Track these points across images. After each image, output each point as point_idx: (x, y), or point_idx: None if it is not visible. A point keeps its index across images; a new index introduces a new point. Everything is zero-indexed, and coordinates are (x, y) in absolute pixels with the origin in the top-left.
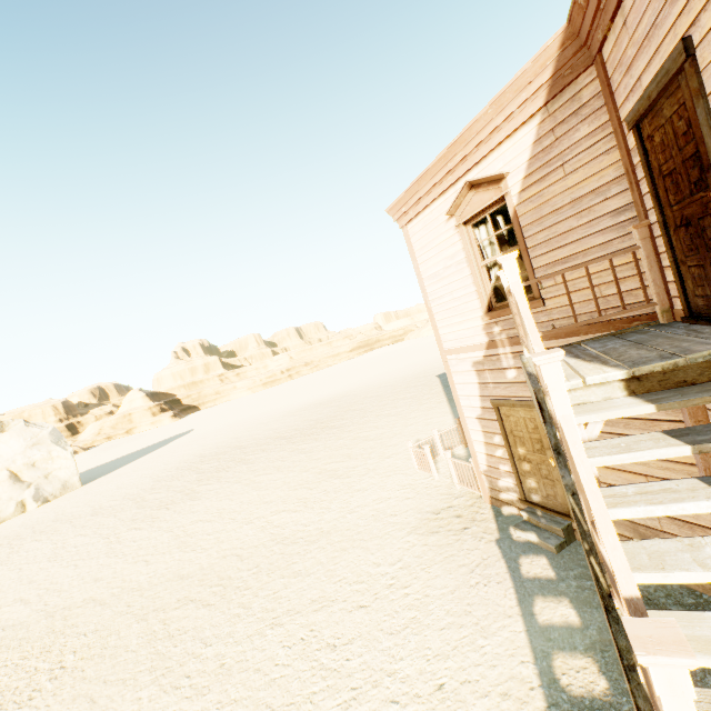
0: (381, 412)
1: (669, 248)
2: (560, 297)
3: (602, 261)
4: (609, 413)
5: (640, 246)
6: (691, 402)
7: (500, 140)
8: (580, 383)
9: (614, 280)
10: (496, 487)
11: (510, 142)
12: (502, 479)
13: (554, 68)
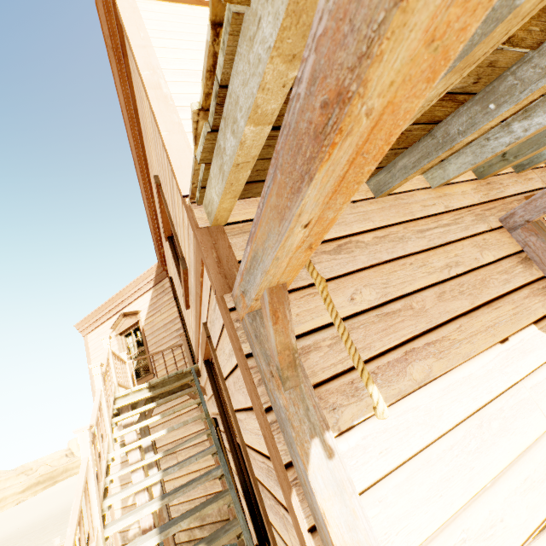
0: (39, 541)
1: (188, 342)
2: (161, 371)
3: (175, 351)
4: (134, 398)
5: (183, 343)
6: (163, 389)
7: (138, 296)
8: (130, 391)
9: (174, 357)
10: (127, 540)
11: (142, 298)
12: (132, 527)
13: (156, 274)
